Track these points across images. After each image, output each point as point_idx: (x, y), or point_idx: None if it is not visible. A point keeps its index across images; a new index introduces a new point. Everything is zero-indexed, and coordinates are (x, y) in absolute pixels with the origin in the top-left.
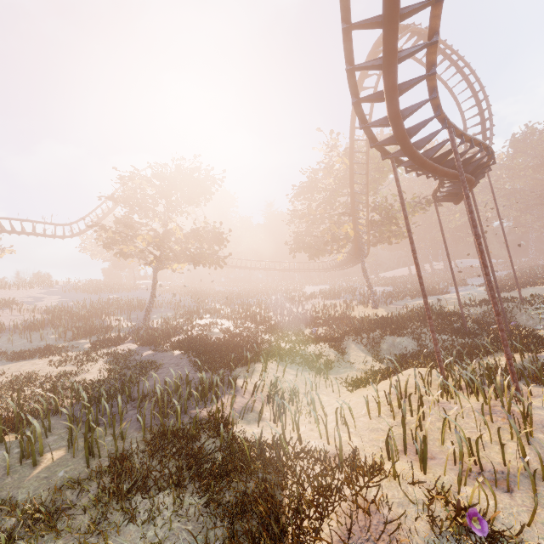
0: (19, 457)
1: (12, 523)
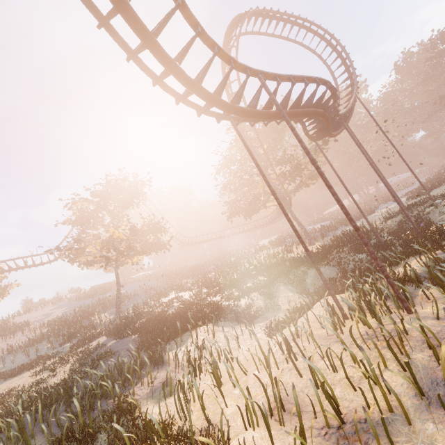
0: None
1: None
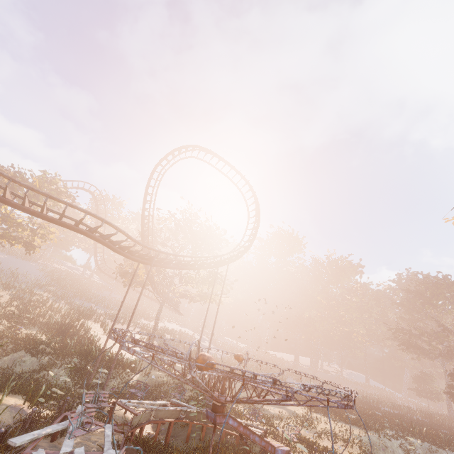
0: None
1: None
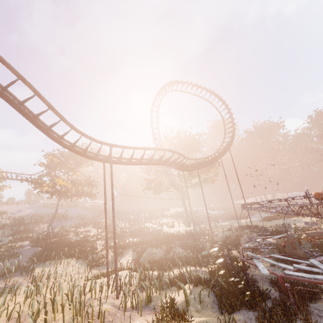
0: None
1: None
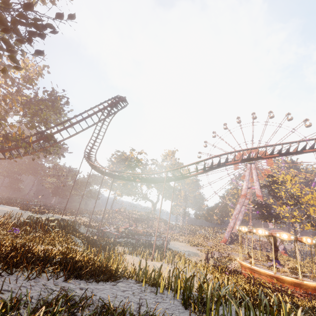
0: None
1: None
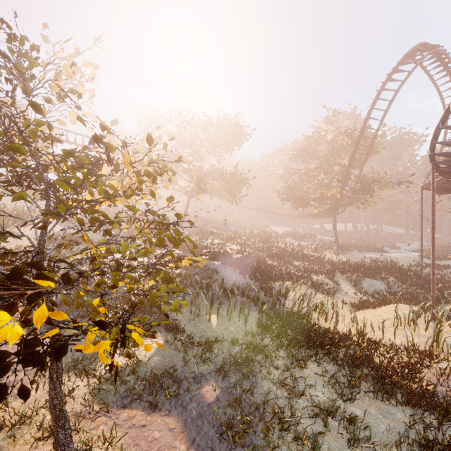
0: (191, 315)
1: (237, 349)
